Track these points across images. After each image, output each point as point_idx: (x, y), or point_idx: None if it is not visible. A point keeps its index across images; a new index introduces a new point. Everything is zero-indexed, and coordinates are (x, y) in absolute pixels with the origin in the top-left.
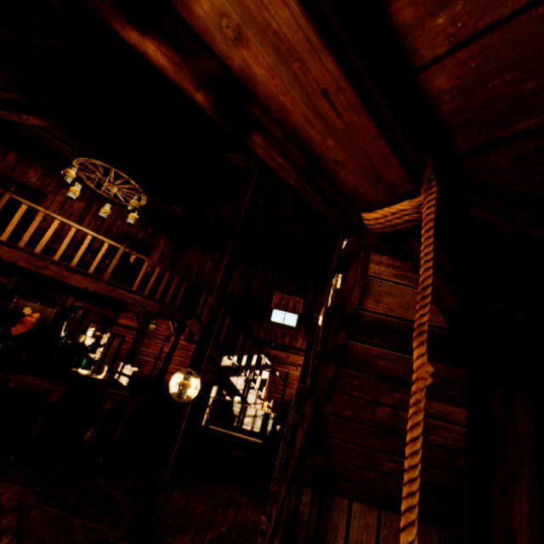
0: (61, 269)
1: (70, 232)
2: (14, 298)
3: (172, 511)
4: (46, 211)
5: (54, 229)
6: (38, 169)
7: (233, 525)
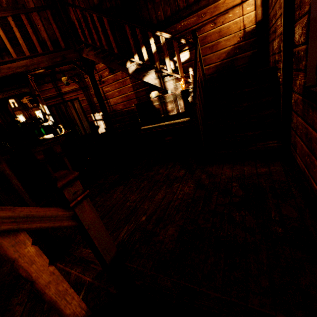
0: None
1: None
2: None
3: (104, 211)
4: None
5: None
6: None
7: (156, 210)
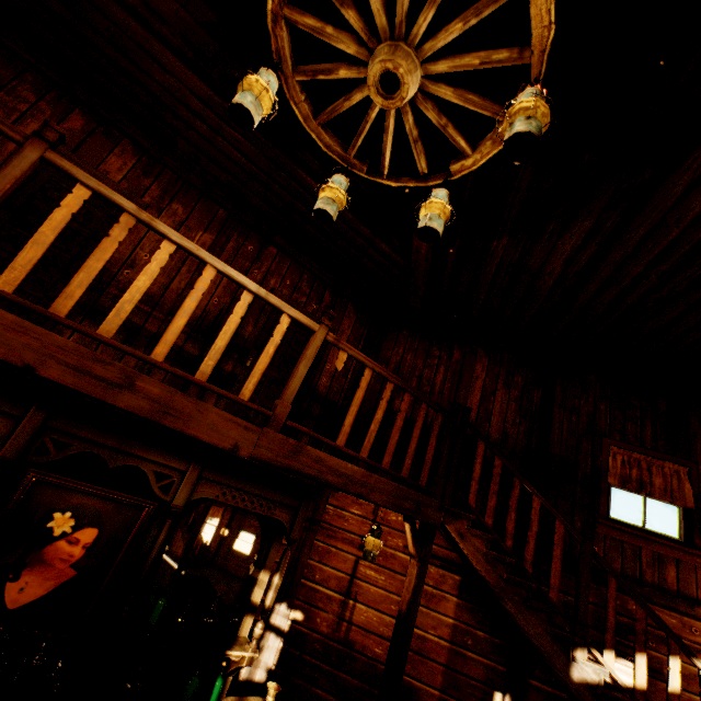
0: (170, 388)
1: (198, 279)
2: (20, 485)
3: None
4: (140, 212)
5: (159, 266)
6: (127, 156)
7: None
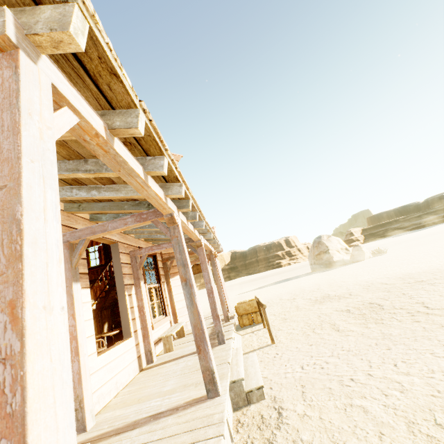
0: None
1: None
2: None
3: None
4: None
5: None
6: None
7: None
